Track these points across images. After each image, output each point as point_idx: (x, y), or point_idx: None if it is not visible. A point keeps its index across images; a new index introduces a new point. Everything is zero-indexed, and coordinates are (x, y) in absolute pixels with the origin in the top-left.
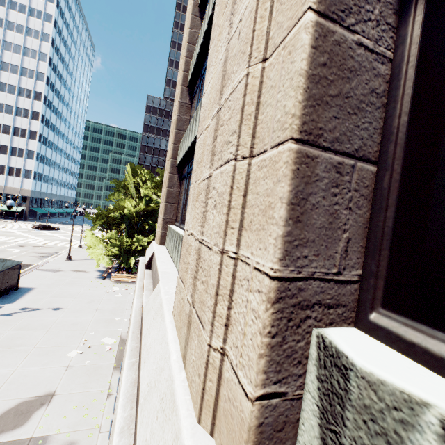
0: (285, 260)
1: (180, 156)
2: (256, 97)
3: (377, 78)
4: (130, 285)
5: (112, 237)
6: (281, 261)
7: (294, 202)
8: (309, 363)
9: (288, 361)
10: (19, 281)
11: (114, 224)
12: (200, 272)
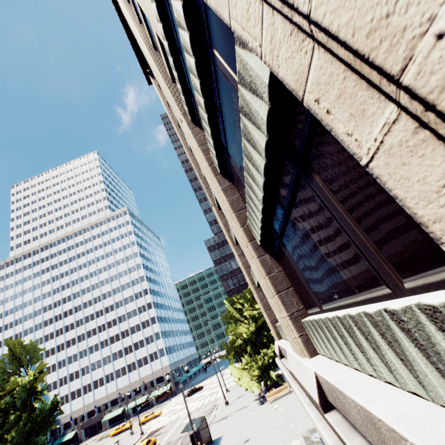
0: (287, 312)
1: (256, 282)
2: (268, 285)
3: (282, 274)
4: (284, 398)
5: (247, 362)
6: (287, 313)
7: (282, 303)
8: (304, 327)
9: (300, 328)
10: (210, 434)
11: (242, 351)
12: (284, 326)
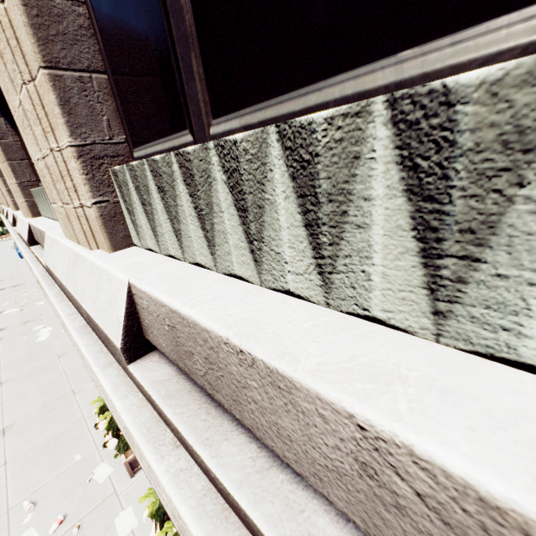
0: None
1: None
2: None
3: None
4: (8, 240)
5: None
6: None
7: None
8: None
9: None
10: None
11: None
12: None
